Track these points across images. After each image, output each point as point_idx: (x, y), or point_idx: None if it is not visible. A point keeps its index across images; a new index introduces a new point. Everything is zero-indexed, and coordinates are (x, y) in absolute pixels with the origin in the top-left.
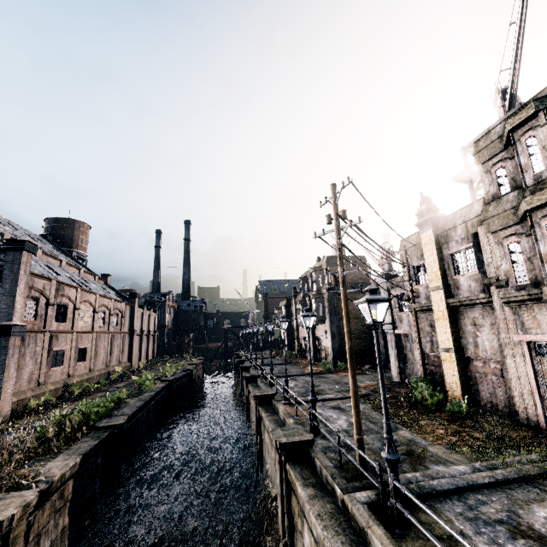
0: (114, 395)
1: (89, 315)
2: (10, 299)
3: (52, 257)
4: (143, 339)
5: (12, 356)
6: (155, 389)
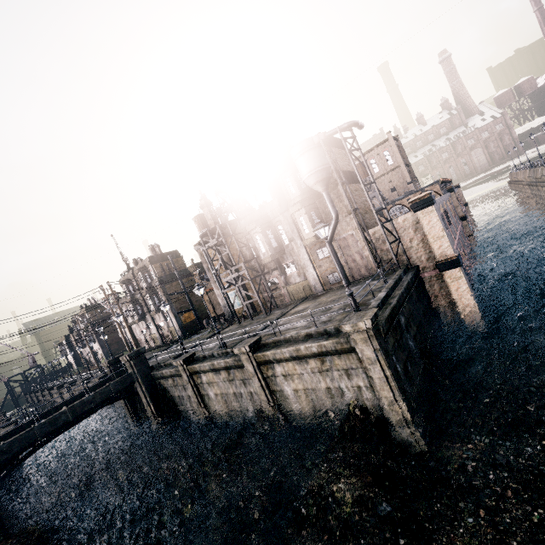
0: None
1: None
2: None
3: None
4: None
5: None
6: None
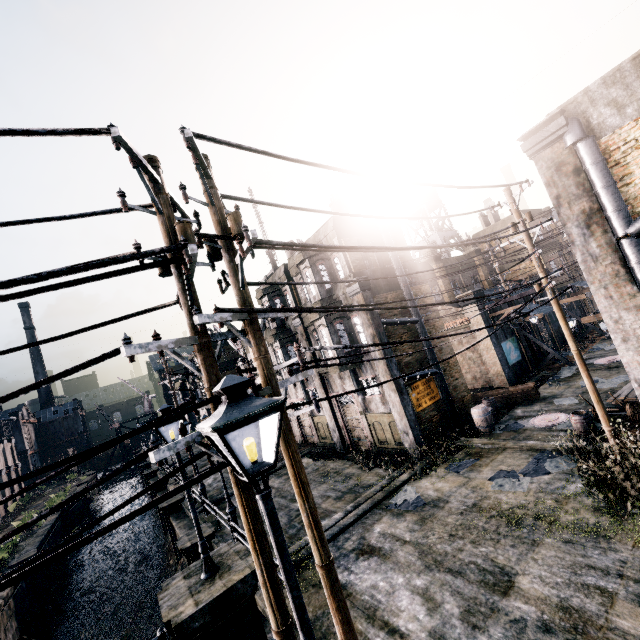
0: (7, 543)
1: None
2: None
3: None
4: (3, 480)
5: None
6: (48, 523)
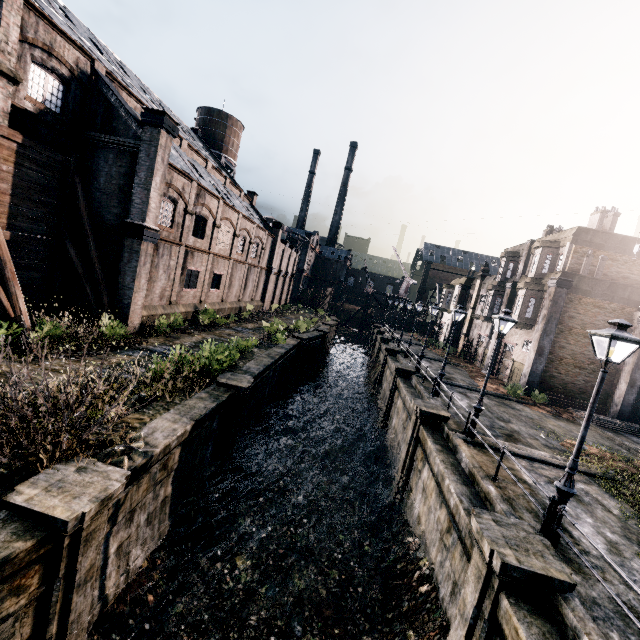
0: (242, 341)
1: (228, 238)
2: (145, 193)
3: (198, 154)
4: (279, 280)
5: (143, 265)
6: (285, 345)
